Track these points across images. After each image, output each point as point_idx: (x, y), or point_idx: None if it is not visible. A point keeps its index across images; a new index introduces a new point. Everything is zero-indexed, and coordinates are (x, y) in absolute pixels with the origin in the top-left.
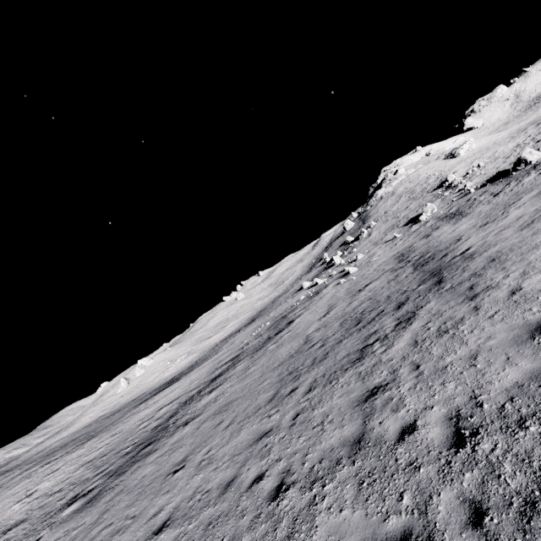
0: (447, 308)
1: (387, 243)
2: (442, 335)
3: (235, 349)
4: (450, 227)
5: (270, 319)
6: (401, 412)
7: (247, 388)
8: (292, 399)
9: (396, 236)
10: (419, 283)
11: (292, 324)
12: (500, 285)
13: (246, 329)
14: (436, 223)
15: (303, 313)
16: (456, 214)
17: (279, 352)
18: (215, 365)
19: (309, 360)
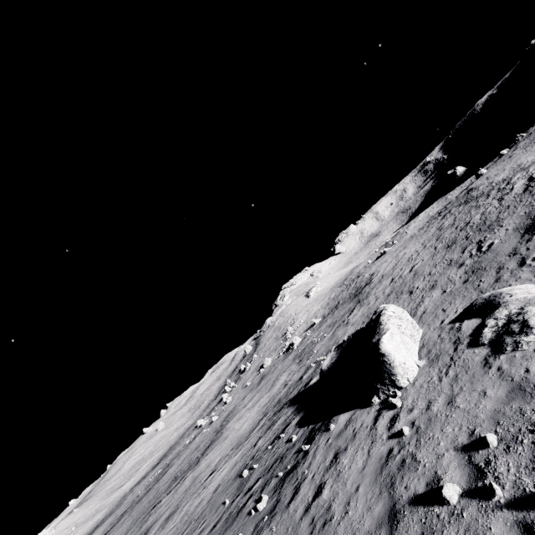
0: (188, 475)
1: (243, 389)
2: (175, 492)
3: (130, 502)
4: (248, 396)
5: (164, 465)
6: (144, 528)
7: (117, 534)
8: (128, 533)
9: (247, 384)
10: (203, 452)
11: (165, 475)
12: (201, 464)
13: (150, 474)
14: (256, 383)
15: (175, 463)
16: (262, 379)
17: (143, 503)
18: (111, 521)
19: (147, 509)
